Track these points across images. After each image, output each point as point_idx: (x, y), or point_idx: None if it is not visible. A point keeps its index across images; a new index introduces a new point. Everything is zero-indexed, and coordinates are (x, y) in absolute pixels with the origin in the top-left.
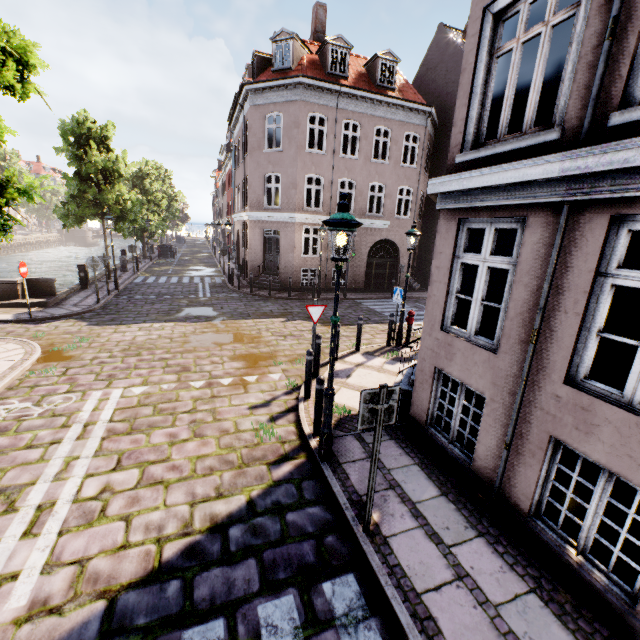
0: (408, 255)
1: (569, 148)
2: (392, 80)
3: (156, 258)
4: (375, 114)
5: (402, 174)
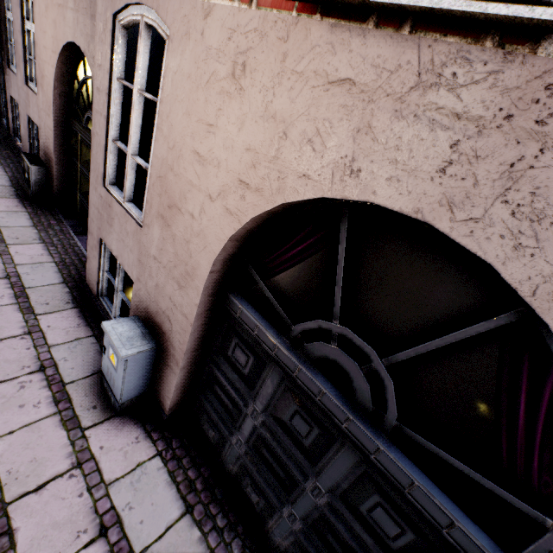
0: None
1: None
2: None
3: None
4: None
5: None
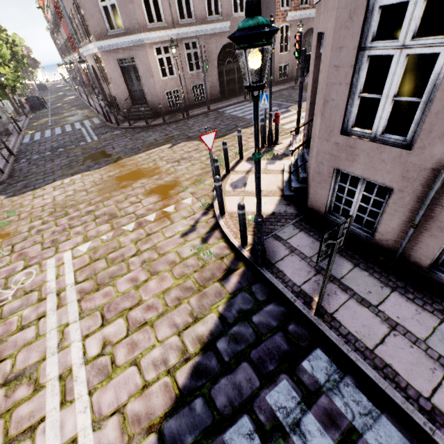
0: None
1: None
2: None
3: (30, 112)
4: None
5: None
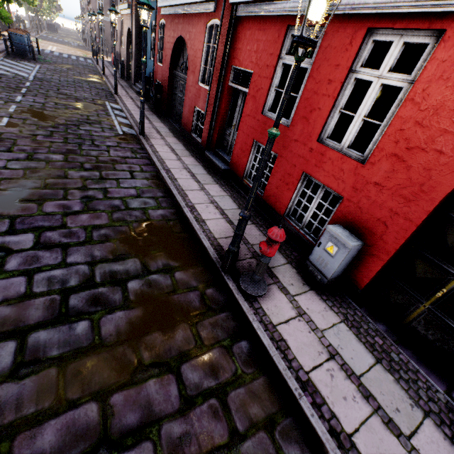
0: None
1: None
2: None
3: (47, 31)
4: None
5: None
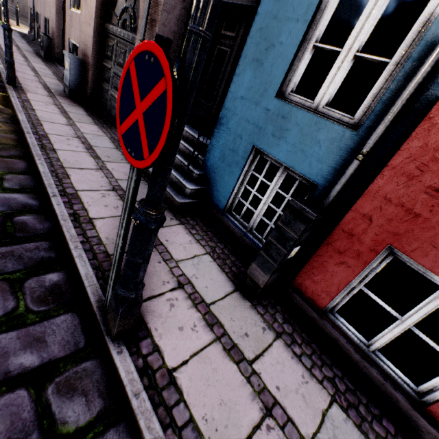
0: None
1: None
2: None
3: None
4: None
5: None
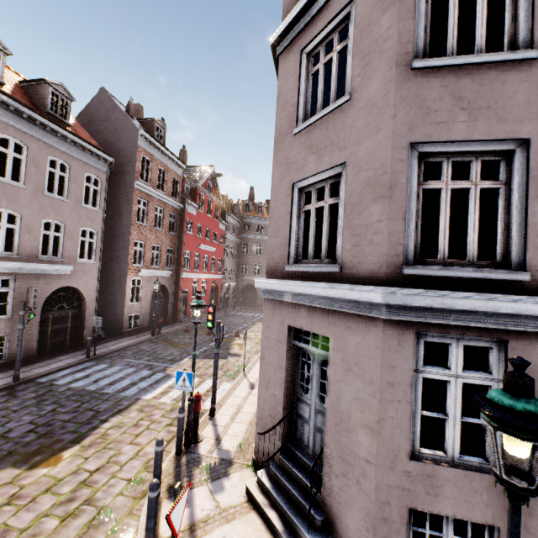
0: (95, 302)
1: (537, 289)
2: (66, 115)
3: None
4: (49, 142)
5: (85, 215)
